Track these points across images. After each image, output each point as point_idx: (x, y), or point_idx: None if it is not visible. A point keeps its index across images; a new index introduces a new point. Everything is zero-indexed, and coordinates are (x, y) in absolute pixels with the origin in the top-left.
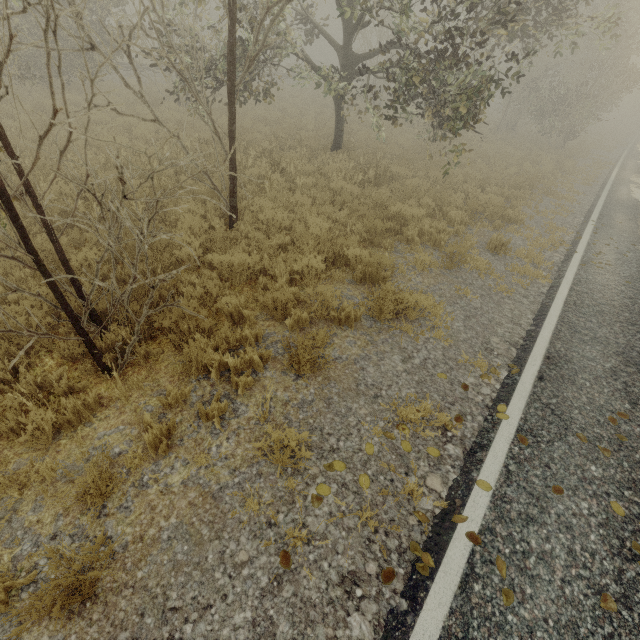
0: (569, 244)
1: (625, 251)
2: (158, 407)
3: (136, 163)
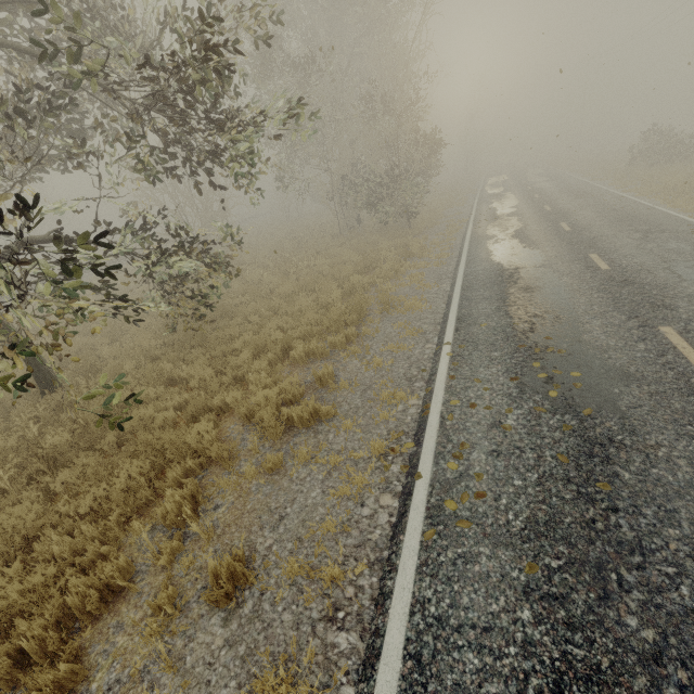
0: (413, 435)
1: (504, 409)
2: None
3: None
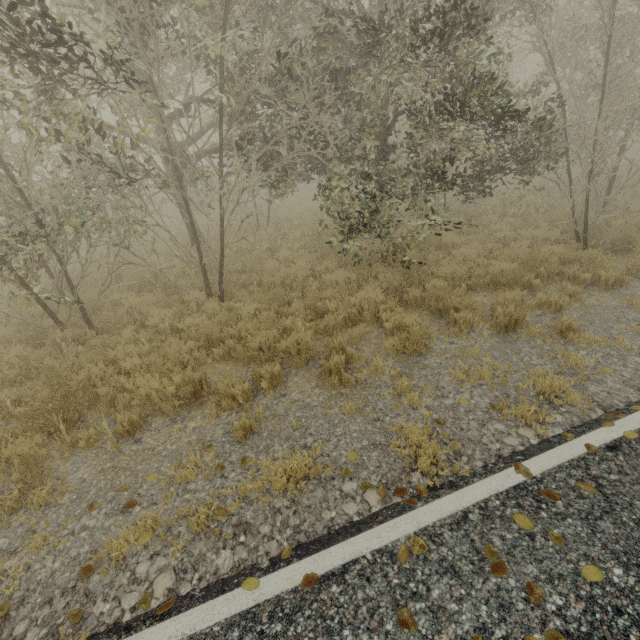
0: None
1: None
2: (632, 262)
3: (515, 196)
